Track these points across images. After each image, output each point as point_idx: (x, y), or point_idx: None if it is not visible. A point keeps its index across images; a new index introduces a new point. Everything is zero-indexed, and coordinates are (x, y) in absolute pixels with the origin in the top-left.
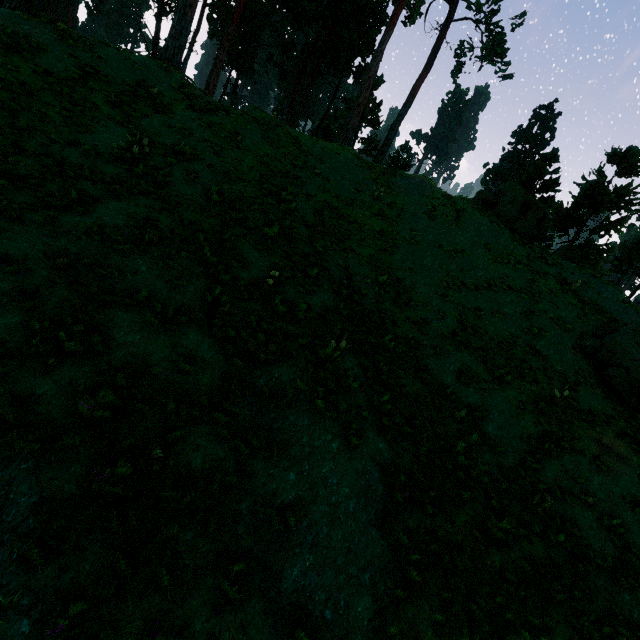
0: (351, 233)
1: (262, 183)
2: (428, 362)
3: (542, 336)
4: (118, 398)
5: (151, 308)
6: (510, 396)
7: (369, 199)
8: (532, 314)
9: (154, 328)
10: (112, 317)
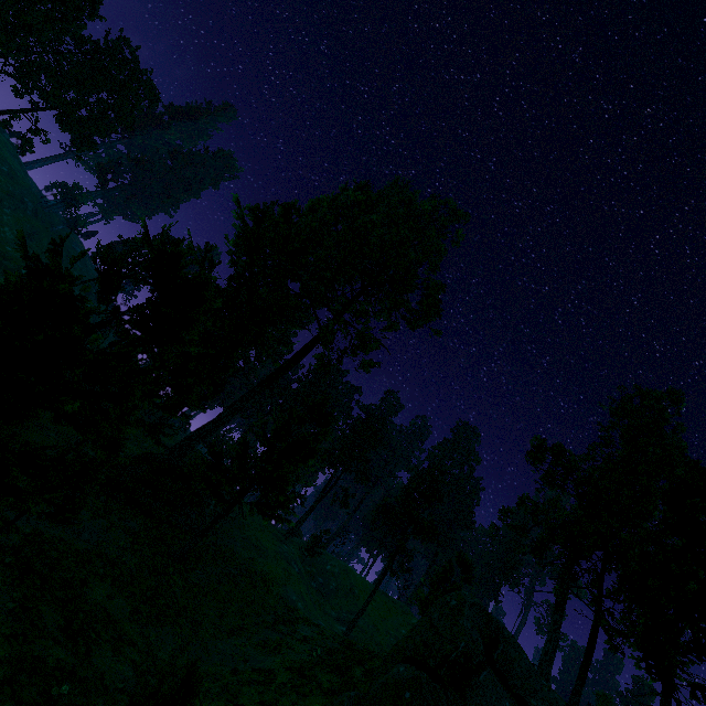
0: None
1: None
2: None
3: None
4: None
5: None
6: None
7: None
8: None
9: None
10: None
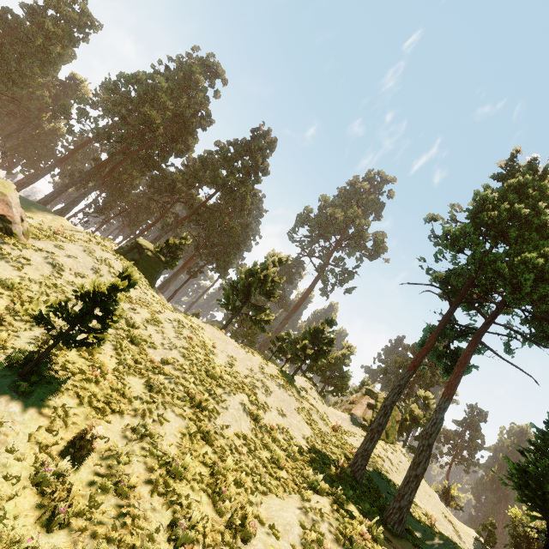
0: None
1: None
2: None
3: None
4: None
5: None
6: None
7: None
8: None
9: None
10: None
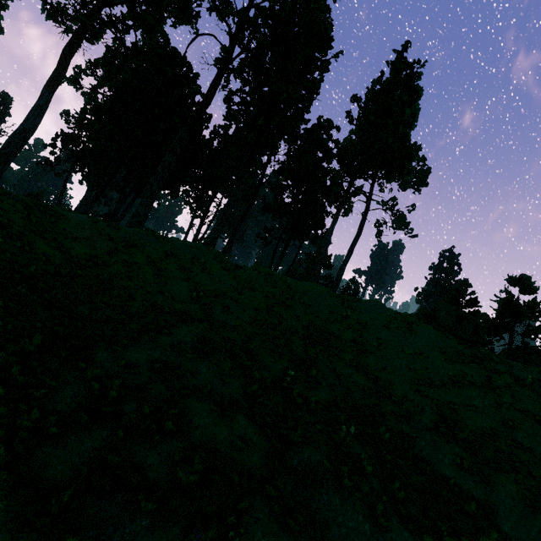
0: (332, 342)
1: (268, 310)
2: (422, 454)
3: (518, 428)
4: (202, 468)
5: (212, 399)
6: (512, 491)
7: (340, 317)
8: (500, 407)
9: (216, 414)
10: (189, 405)
